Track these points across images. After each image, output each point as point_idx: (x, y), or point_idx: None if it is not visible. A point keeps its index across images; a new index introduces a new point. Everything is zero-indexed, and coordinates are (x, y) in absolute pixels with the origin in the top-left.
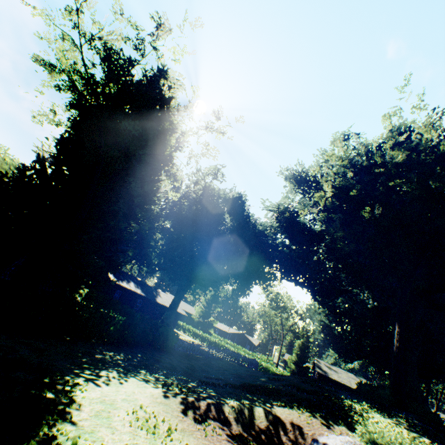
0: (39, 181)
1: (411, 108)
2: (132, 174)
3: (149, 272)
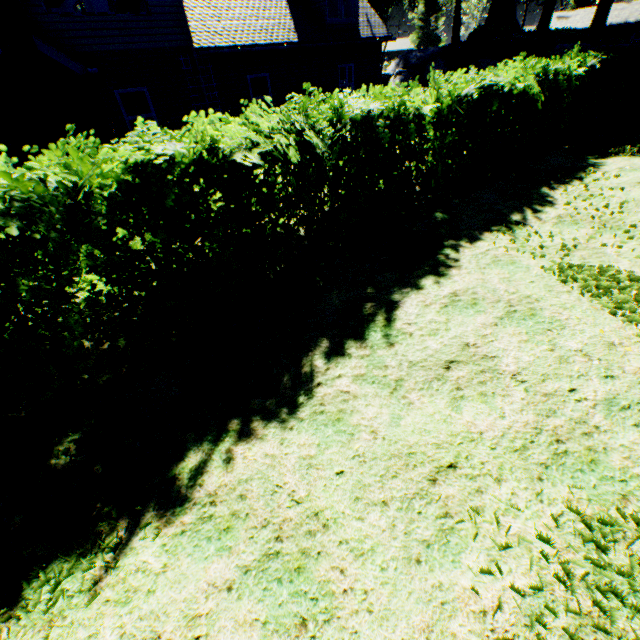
0: None
1: None
2: None
3: None
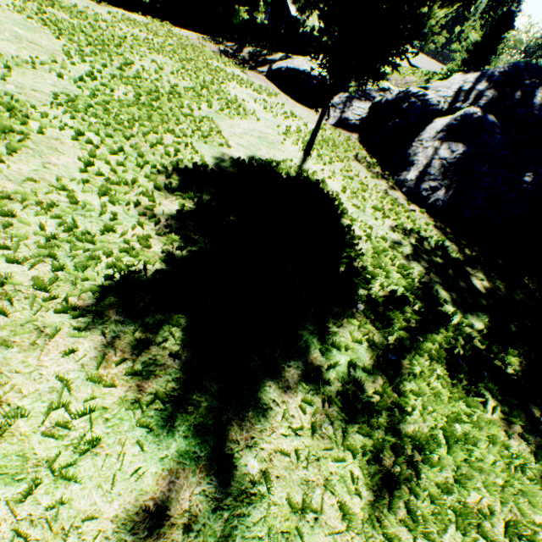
0: None
1: None
2: None
3: None
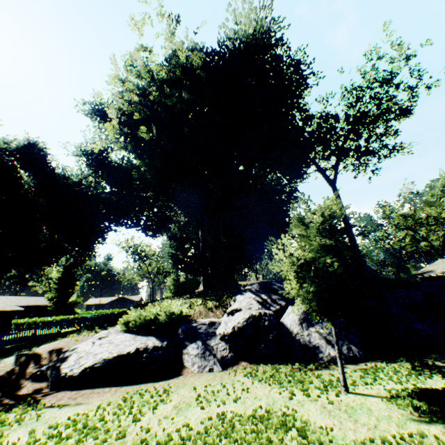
0: None
1: (156, 15)
2: None
3: None
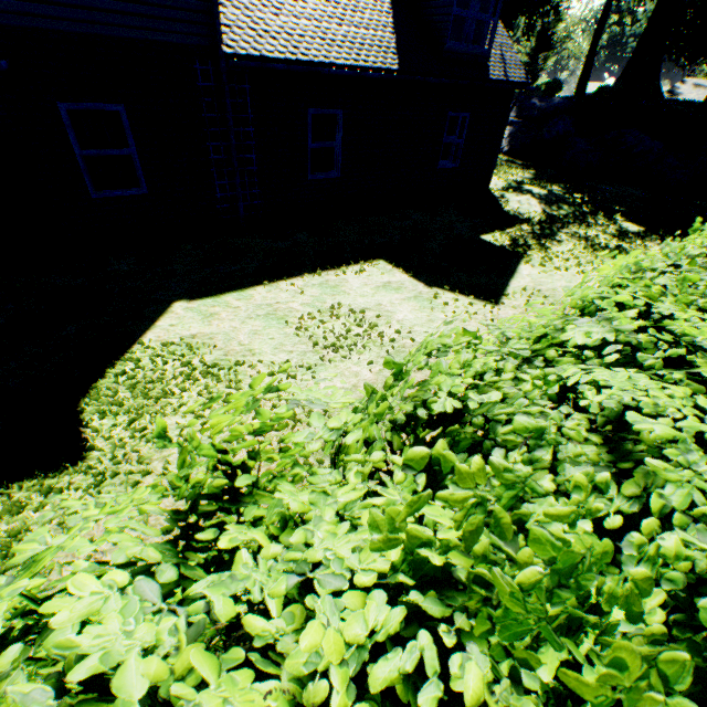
0: None
1: None
2: None
3: None
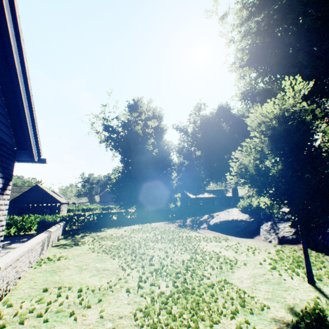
0: (122, 178)
1: None
2: (141, 154)
3: (206, 183)
